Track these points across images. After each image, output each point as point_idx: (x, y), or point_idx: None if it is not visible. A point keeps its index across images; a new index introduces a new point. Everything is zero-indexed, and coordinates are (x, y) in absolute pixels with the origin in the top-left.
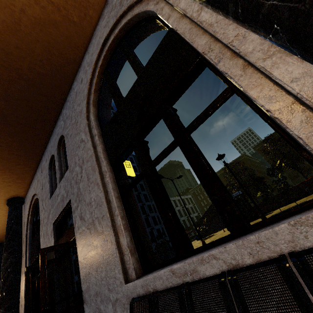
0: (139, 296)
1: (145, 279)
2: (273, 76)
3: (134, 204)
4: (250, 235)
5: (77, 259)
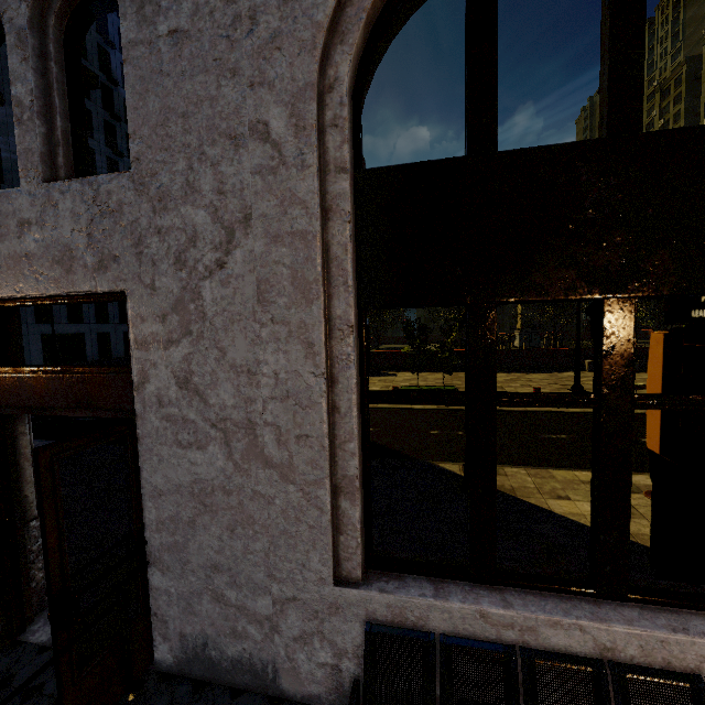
0: (389, 625)
1: (403, 600)
2: None
3: None
4: (652, 626)
5: (132, 471)
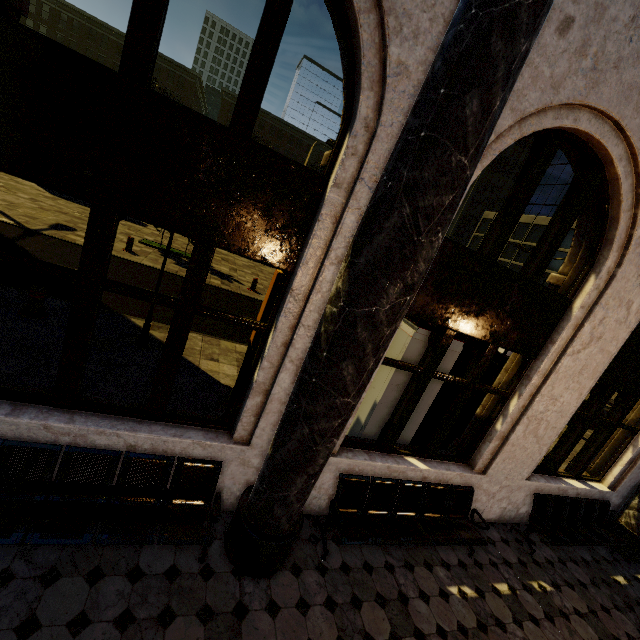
0: None
1: None
2: (280, 375)
3: None
4: (163, 434)
5: None
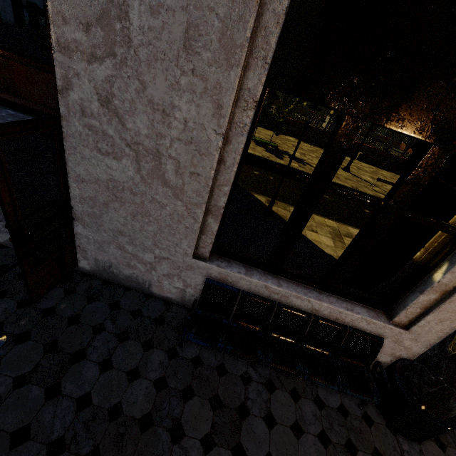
0: (218, 281)
1: (229, 273)
2: None
3: None
4: (339, 306)
5: (59, 159)
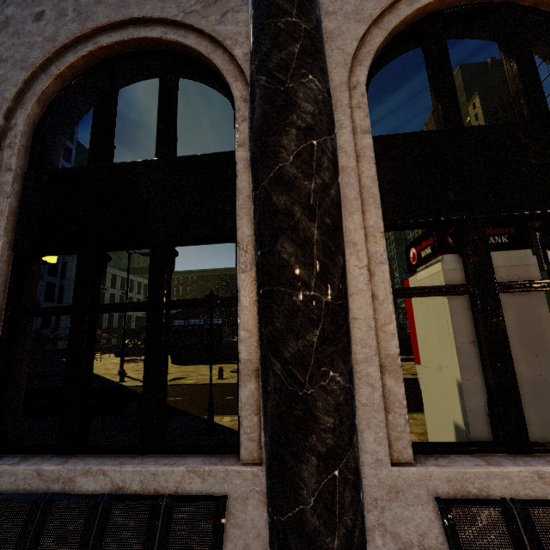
0: None
1: None
2: None
3: (26, 333)
4: (153, 464)
5: None
